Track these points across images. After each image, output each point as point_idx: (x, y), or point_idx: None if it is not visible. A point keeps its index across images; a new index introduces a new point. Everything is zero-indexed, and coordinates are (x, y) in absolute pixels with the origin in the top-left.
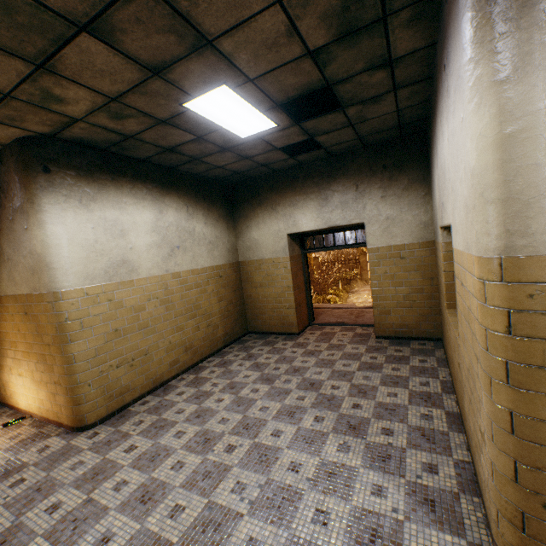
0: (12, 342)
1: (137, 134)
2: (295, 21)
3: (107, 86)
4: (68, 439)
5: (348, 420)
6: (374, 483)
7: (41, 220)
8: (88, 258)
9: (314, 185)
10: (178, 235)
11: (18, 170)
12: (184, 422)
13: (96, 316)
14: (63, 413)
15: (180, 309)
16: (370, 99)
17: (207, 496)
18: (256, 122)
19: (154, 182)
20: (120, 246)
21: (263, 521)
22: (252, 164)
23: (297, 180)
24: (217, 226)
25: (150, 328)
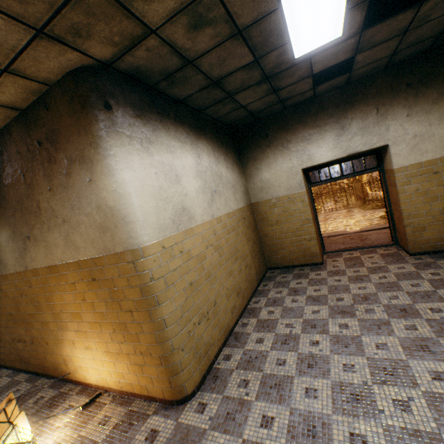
0: (73, 314)
1: (199, 57)
2: None
3: None
4: (174, 417)
5: None
6: None
7: (109, 166)
8: (157, 207)
9: (328, 116)
10: (213, 179)
11: (73, 110)
12: (300, 376)
13: (174, 271)
14: (155, 386)
15: (227, 253)
16: None
17: None
18: (326, 30)
19: (189, 125)
20: (178, 192)
21: None
22: (273, 100)
23: (308, 114)
24: (234, 170)
25: (212, 276)
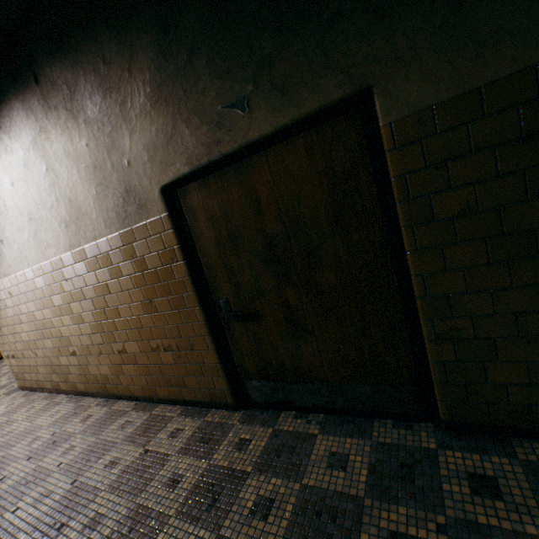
0: None
1: None
2: None
3: None
4: None
5: None
6: None
7: None
8: None
9: None
10: None
11: None
12: None
13: None
14: None
15: None
16: None
17: None
18: None
19: None
20: None
21: None
22: None
23: None
24: None
25: None
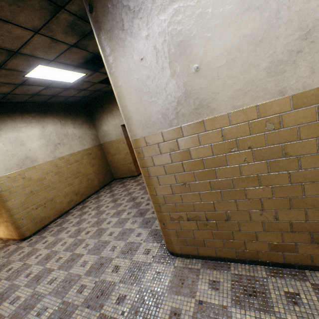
0: None
1: (11, 92)
2: (52, 37)
3: None
4: (18, 244)
5: (141, 211)
6: (139, 232)
7: None
8: (5, 160)
9: None
10: (58, 137)
11: None
12: (71, 227)
13: (18, 187)
14: (14, 234)
15: (68, 175)
16: None
17: (72, 252)
18: (72, 75)
19: (35, 112)
20: (23, 150)
21: (91, 255)
22: (90, 91)
23: None
24: (83, 127)
25: (51, 187)
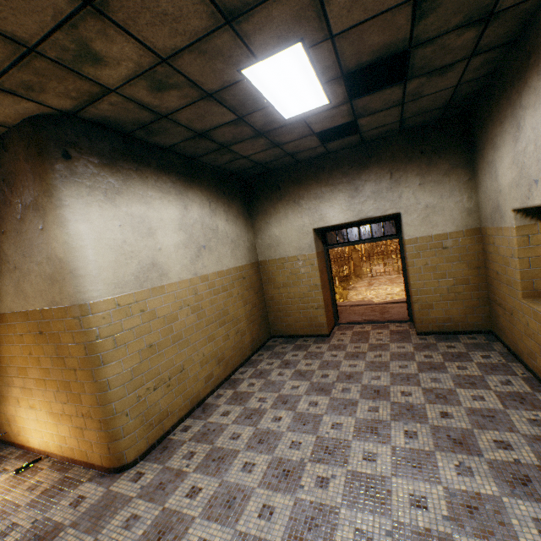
0: (20, 368)
1: (173, 112)
2: None
3: (163, 39)
4: (106, 485)
5: (446, 433)
6: (532, 517)
7: (62, 217)
8: (117, 262)
9: (342, 175)
10: (203, 233)
11: (29, 156)
12: (247, 450)
13: (129, 331)
14: (94, 451)
15: (210, 316)
16: (440, 69)
17: None
18: (309, 98)
19: (177, 174)
20: (149, 246)
21: None
22: (280, 153)
23: (323, 171)
24: (237, 223)
25: (183, 340)
